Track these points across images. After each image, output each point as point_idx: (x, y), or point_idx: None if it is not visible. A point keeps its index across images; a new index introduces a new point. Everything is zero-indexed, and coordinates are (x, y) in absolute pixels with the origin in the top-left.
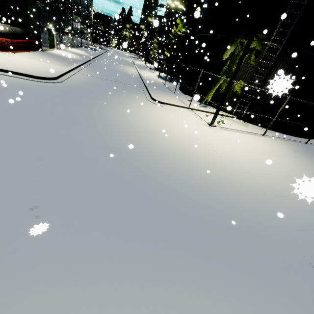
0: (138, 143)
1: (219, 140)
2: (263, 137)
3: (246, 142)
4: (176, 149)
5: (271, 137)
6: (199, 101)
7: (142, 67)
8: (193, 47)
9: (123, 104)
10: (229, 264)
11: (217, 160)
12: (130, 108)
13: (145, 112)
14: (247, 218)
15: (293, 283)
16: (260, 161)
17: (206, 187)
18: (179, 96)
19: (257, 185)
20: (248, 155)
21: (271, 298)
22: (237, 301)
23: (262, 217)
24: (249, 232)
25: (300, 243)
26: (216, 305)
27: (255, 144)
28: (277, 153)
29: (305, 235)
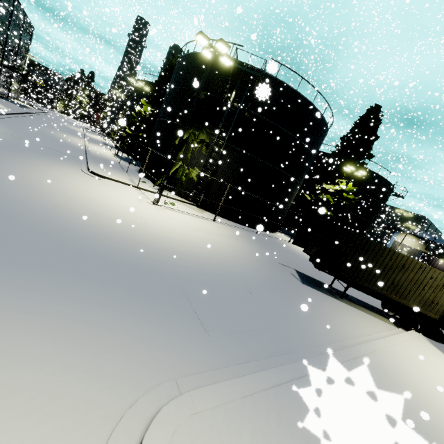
0: (39, 199)
1: (157, 216)
2: (212, 222)
3: (188, 221)
4: (93, 212)
5: (223, 223)
6: (157, 185)
7: (96, 142)
8: (154, 130)
9: (39, 167)
10: (95, 278)
11: (140, 227)
12: (47, 172)
13: (70, 179)
14: (140, 261)
15: (153, 292)
16: (192, 235)
17: (110, 239)
18: (131, 176)
19: (174, 247)
20: (183, 230)
21: (123, 295)
22: (86, 293)
23: (159, 262)
24: (135, 267)
25: (184, 278)
26: (60, 293)
27: (198, 224)
28: (217, 233)
29: (193, 275)
